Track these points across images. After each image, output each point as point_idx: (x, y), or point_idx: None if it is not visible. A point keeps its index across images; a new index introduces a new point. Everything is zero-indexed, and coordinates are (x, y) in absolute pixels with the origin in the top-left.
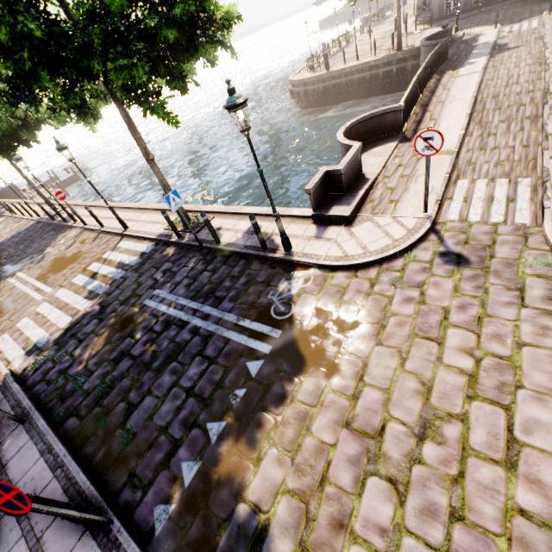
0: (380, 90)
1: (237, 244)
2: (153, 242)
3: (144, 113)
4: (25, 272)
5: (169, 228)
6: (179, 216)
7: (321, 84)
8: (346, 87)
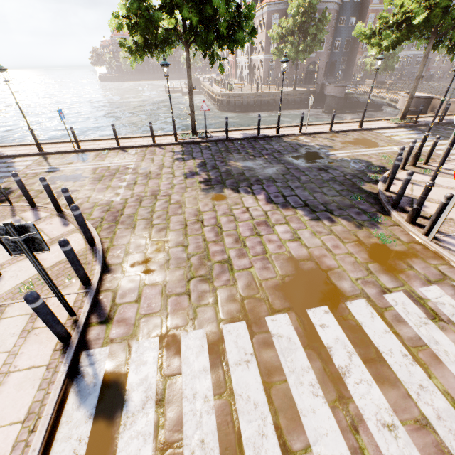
0: (287, 107)
1: (450, 121)
2: (401, 128)
3: (451, 52)
4: (338, 150)
5: (399, 123)
6: (405, 115)
7: (255, 99)
8: (269, 103)
